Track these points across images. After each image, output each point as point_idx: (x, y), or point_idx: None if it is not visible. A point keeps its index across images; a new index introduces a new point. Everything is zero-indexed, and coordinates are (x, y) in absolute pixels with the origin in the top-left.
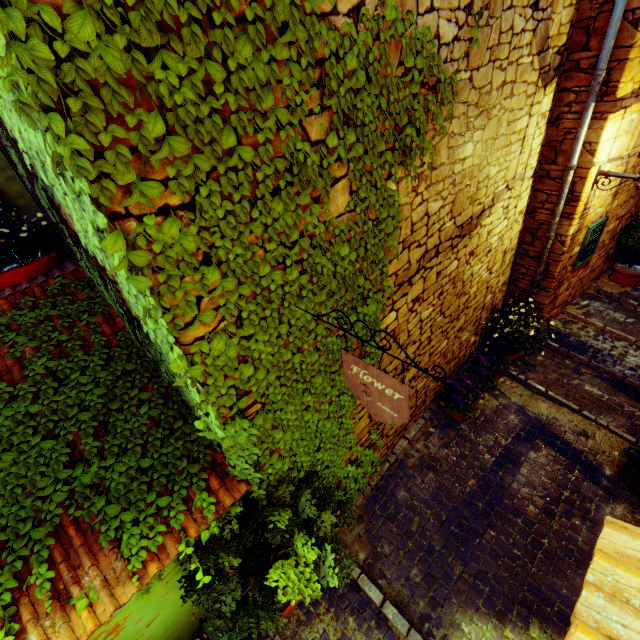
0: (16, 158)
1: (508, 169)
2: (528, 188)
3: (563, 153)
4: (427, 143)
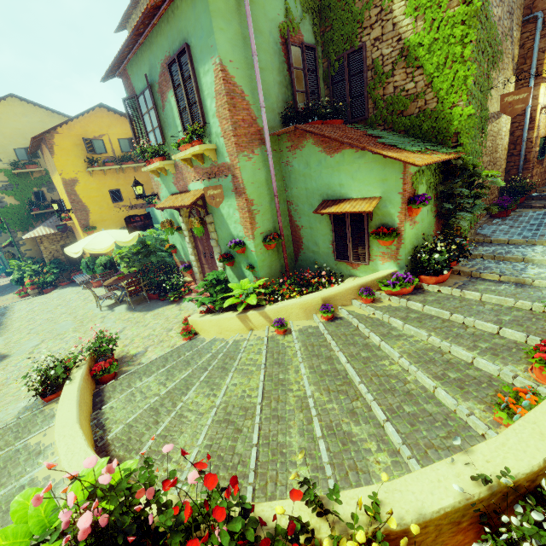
0: (380, 67)
1: None
2: (510, 119)
3: None
4: (498, 64)
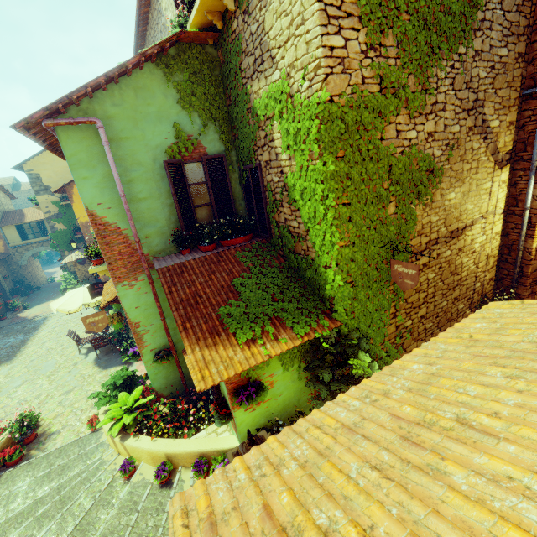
0: (271, 194)
1: (481, 207)
2: (500, 220)
3: (521, 201)
4: (429, 191)
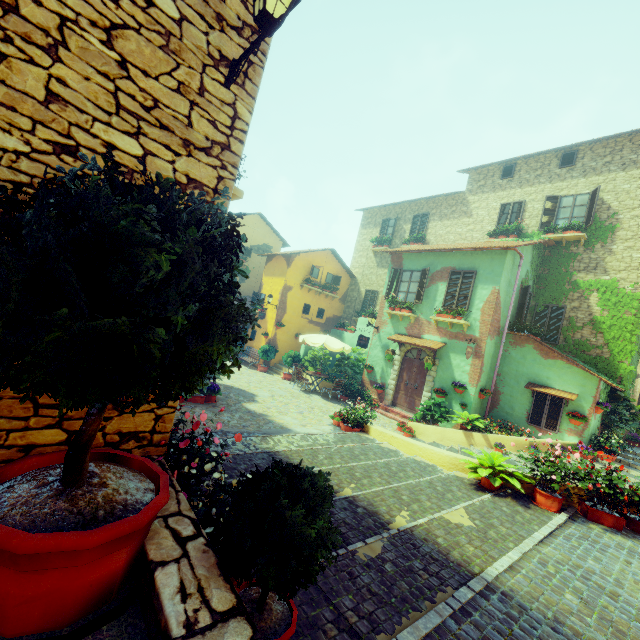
0: (574, 322)
1: None
2: None
3: None
4: None
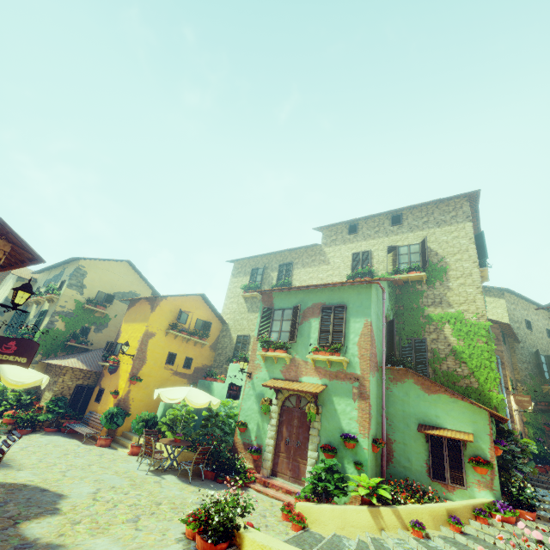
0: (438, 353)
1: None
2: None
3: None
4: None
